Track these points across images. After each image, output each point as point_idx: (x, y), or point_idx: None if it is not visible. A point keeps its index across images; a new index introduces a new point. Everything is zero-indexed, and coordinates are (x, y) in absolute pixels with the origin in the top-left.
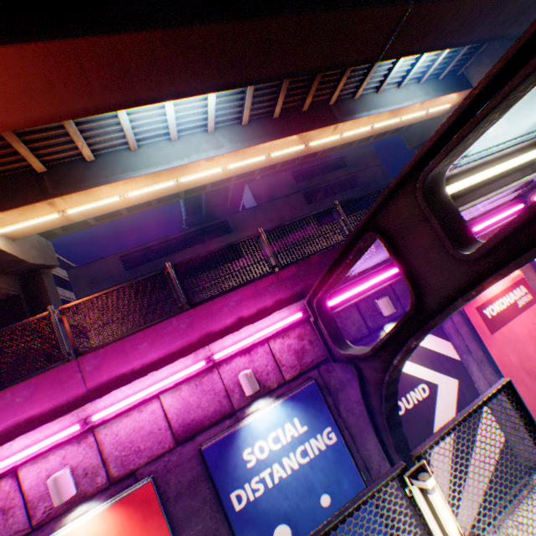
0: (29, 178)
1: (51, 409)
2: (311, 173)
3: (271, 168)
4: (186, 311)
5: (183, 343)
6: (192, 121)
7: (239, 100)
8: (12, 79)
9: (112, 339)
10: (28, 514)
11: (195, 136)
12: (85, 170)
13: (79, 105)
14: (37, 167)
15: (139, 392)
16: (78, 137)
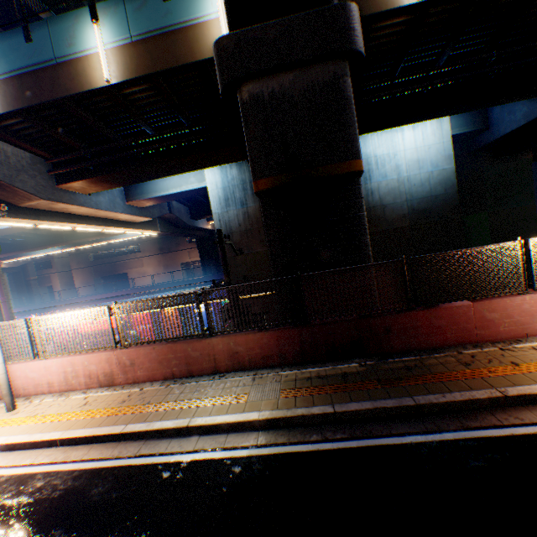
0: None
1: None
2: None
3: None
4: None
5: None
6: None
7: None
8: None
9: None
10: None
11: None
12: None
13: None
14: None
15: None
16: None
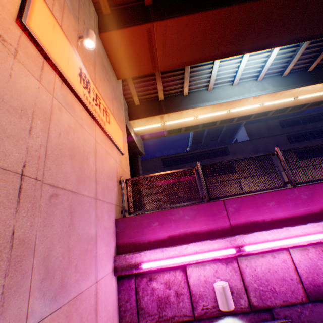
0: (154, 103)
1: (205, 230)
2: (293, 122)
3: (280, 112)
4: (304, 185)
5: (304, 211)
6: (248, 73)
7: (287, 57)
8: (188, 36)
9: (232, 194)
10: (191, 305)
11: (247, 82)
12: (181, 100)
13: (208, 54)
14: (159, 97)
15: (276, 240)
16: (186, 80)
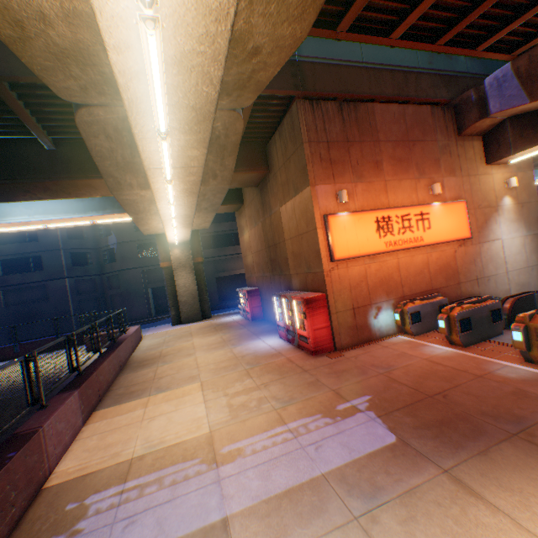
0: None
1: None
2: None
3: None
4: None
5: None
6: None
7: None
8: None
9: None
10: None
11: None
12: None
13: None
14: None
15: None
16: None
